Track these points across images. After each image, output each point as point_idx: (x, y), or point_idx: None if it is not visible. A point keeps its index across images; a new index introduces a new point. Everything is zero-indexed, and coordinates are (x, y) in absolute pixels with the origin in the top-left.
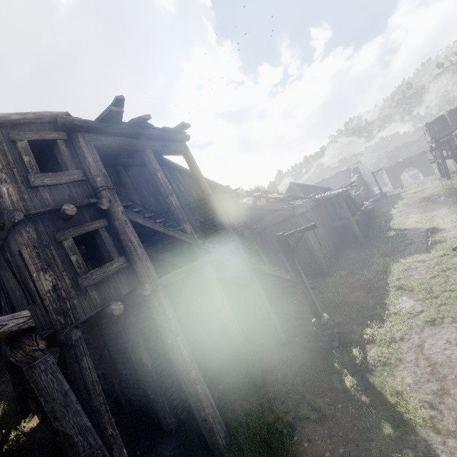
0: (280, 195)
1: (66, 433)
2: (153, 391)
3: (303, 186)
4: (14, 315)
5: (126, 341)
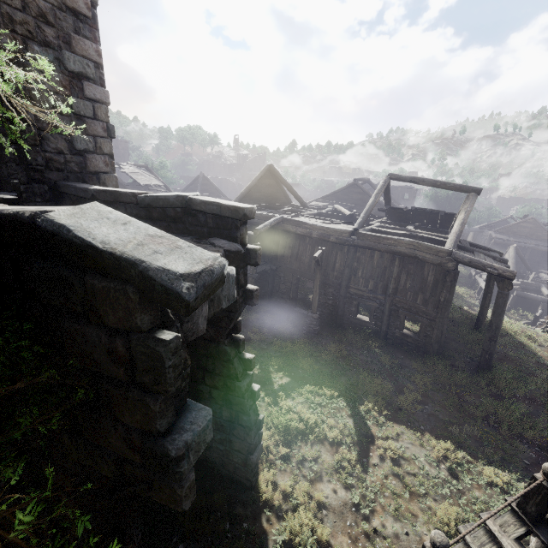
0: (155, 181)
1: None
2: None
3: (209, 181)
4: None
5: None
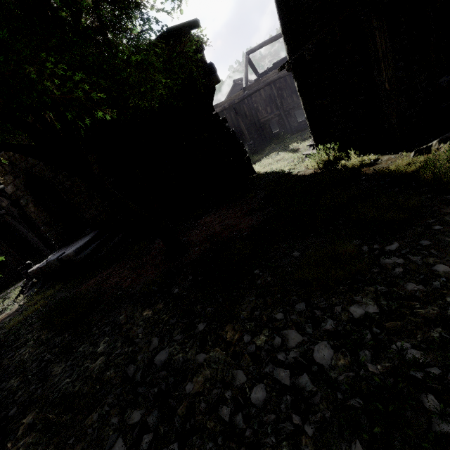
0: None
1: (23, 233)
2: (48, 239)
3: None
4: (1, 211)
5: (34, 226)
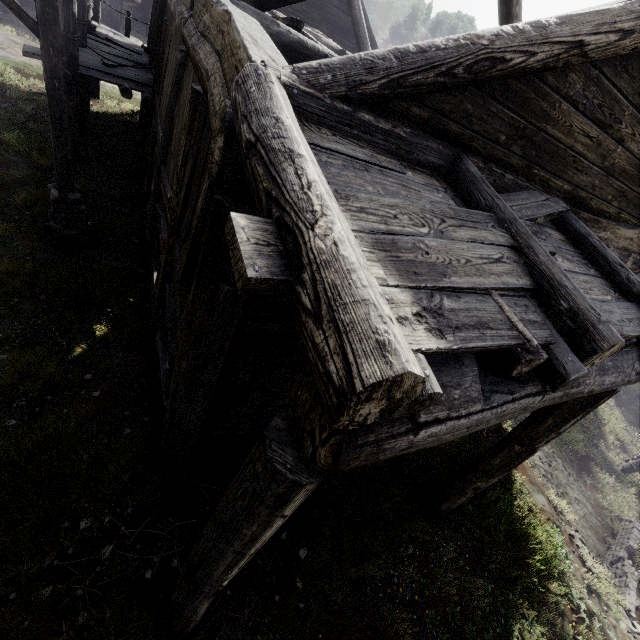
0: None
1: None
2: None
3: None
4: None
5: None
